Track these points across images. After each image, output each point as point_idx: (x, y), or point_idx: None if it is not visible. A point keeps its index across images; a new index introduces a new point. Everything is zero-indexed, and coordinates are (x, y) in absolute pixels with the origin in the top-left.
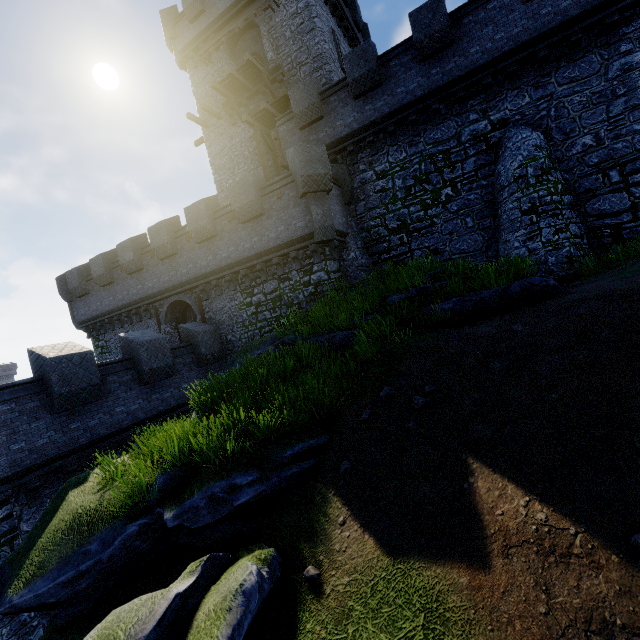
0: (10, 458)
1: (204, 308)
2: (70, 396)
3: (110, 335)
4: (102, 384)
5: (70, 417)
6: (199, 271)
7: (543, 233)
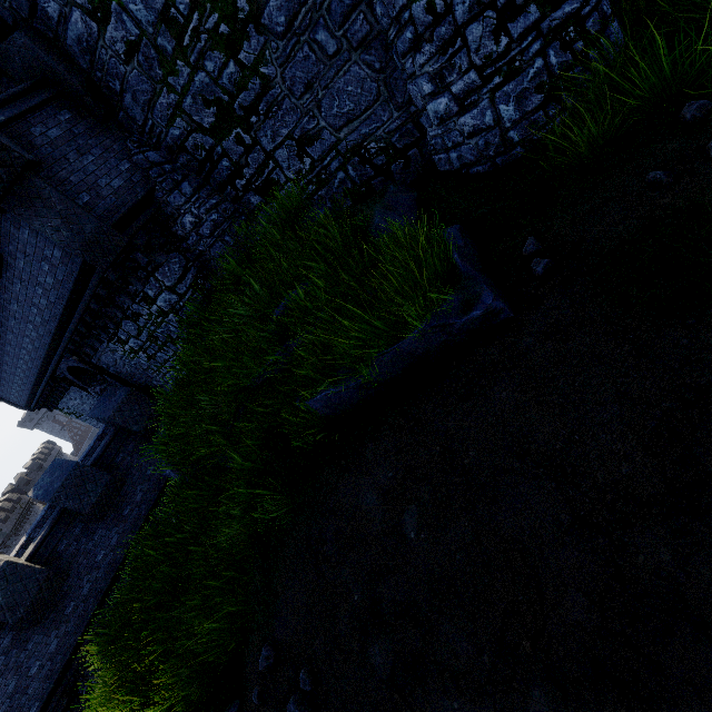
0: (39, 679)
1: (100, 366)
2: (33, 608)
3: (63, 405)
4: (58, 559)
5: (58, 608)
6: (42, 343)
7: (471, 41)
